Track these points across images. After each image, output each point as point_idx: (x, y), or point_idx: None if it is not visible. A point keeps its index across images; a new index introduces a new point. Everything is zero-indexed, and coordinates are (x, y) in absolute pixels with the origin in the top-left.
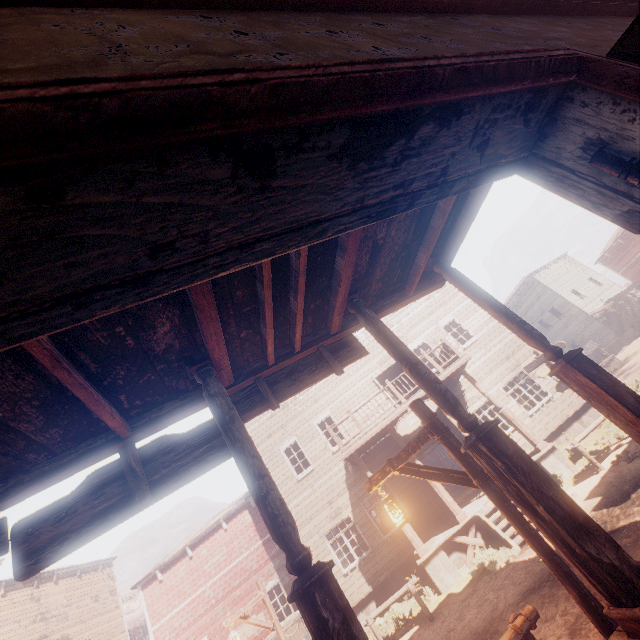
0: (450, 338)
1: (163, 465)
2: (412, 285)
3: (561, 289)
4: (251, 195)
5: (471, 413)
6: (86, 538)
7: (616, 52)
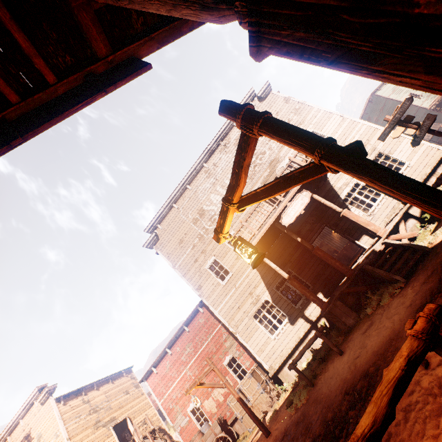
0: None
1: None
2: None
3: (400, 96)
4: None
5: (343, 198)
6: None
7: None
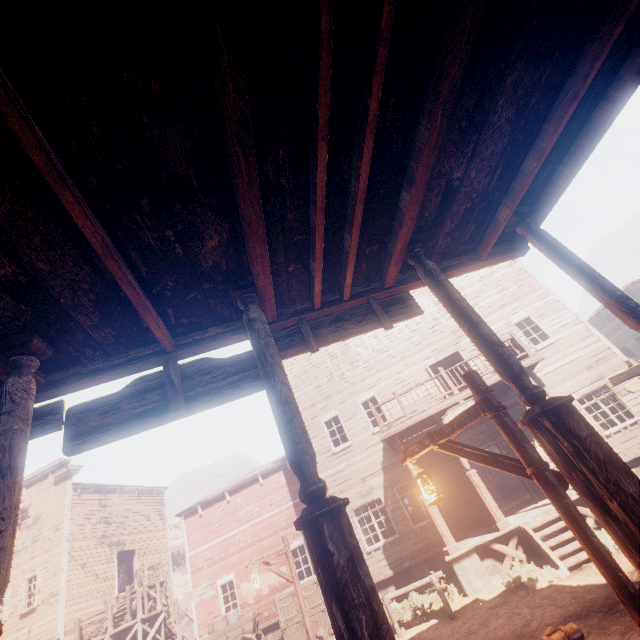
0: (521, 336)
1: (200, 384)
2: (486, 246)
3: None
4: None
5: None
6: (124, 433)
7: None
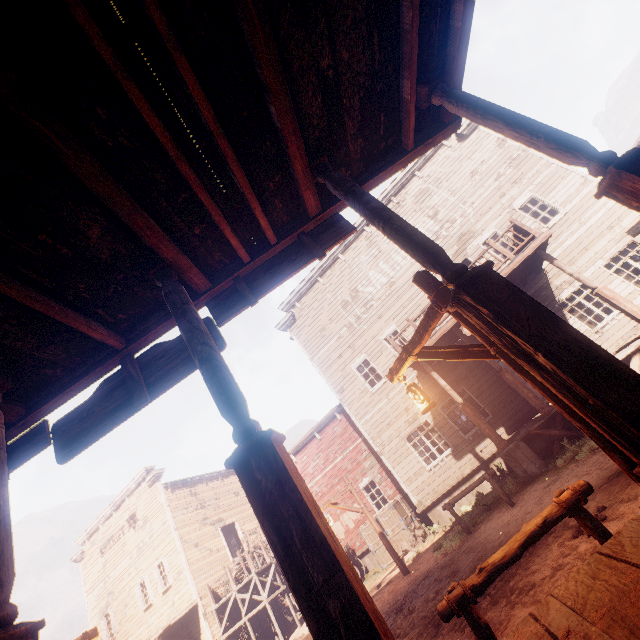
0: (529, 220)
1: (157, 369)
2: (407, 134)
3: None
4: None
5: (560, 302)
6: (102, 431)
7: None
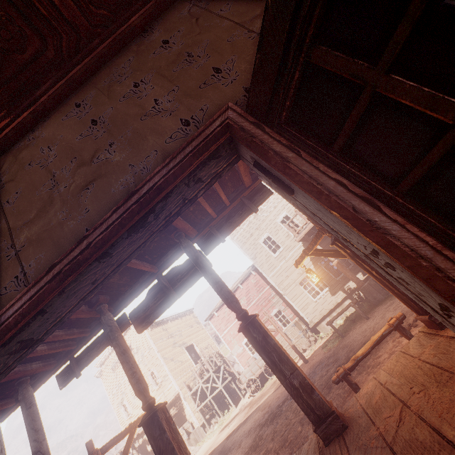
0: None
1: (177, 281)
2: None
3: None
4: (109, 260)
5: None
6: (157, 316)
7: (248, 107)
